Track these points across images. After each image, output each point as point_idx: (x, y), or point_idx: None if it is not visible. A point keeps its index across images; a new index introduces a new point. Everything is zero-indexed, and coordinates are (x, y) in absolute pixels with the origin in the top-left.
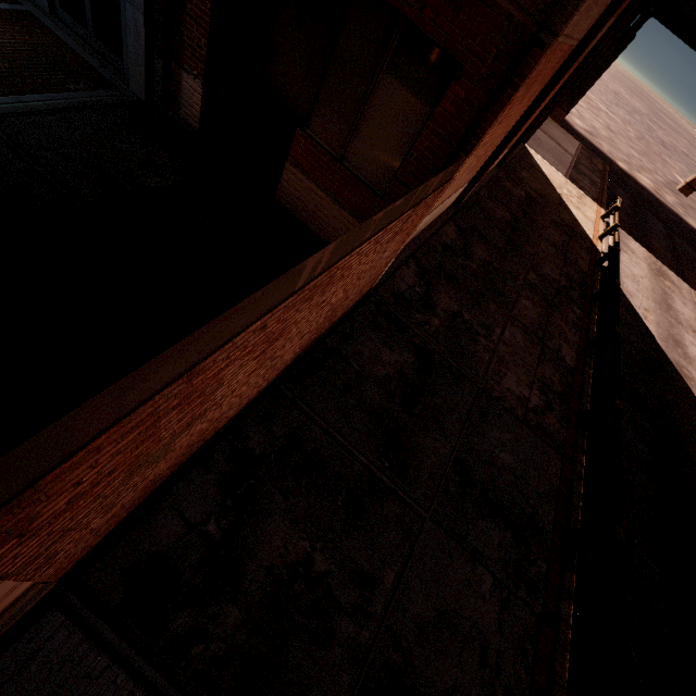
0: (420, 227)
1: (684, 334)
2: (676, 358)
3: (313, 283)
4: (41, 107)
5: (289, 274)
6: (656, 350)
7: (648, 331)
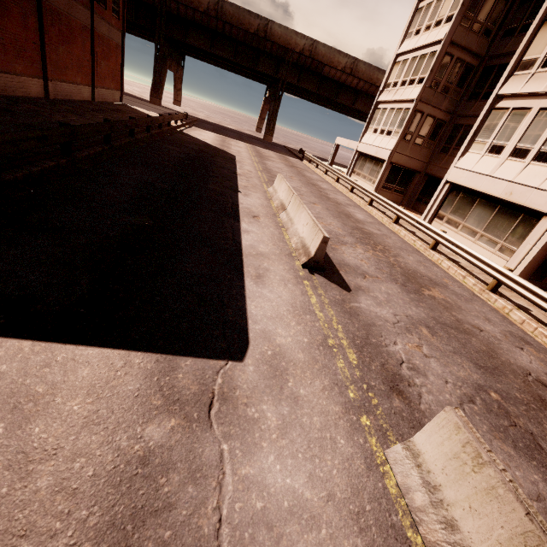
0: (2, 86)
1: (232, 146)
2: (221, 147)
3: None
4: None
5: None
6: (206, 144)
7: (203, 141)
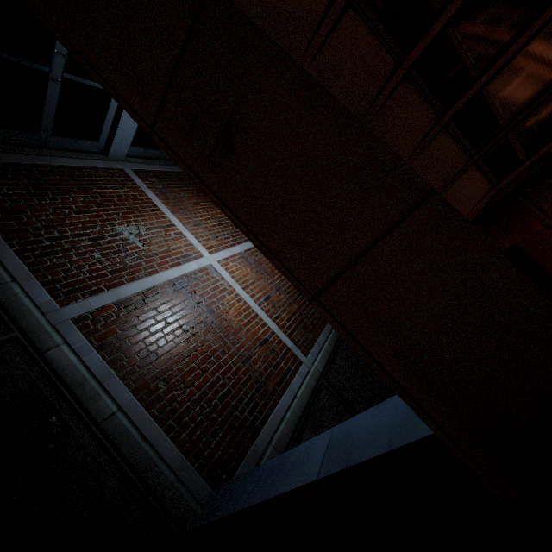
0: None
1: None
2: None
3: None
4: (329, 347)
5: None
6: None
7: None
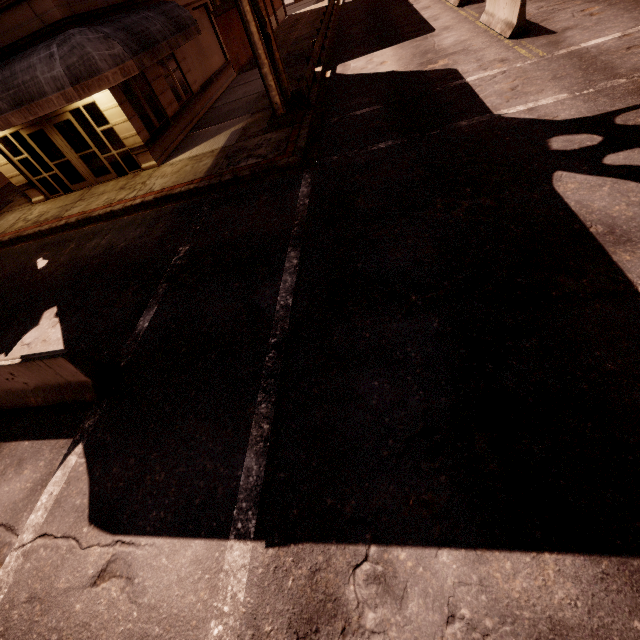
0: None
1: None
2: None
3: (226, 14)
4: None
5: (220, 6)
6: None
7: None
